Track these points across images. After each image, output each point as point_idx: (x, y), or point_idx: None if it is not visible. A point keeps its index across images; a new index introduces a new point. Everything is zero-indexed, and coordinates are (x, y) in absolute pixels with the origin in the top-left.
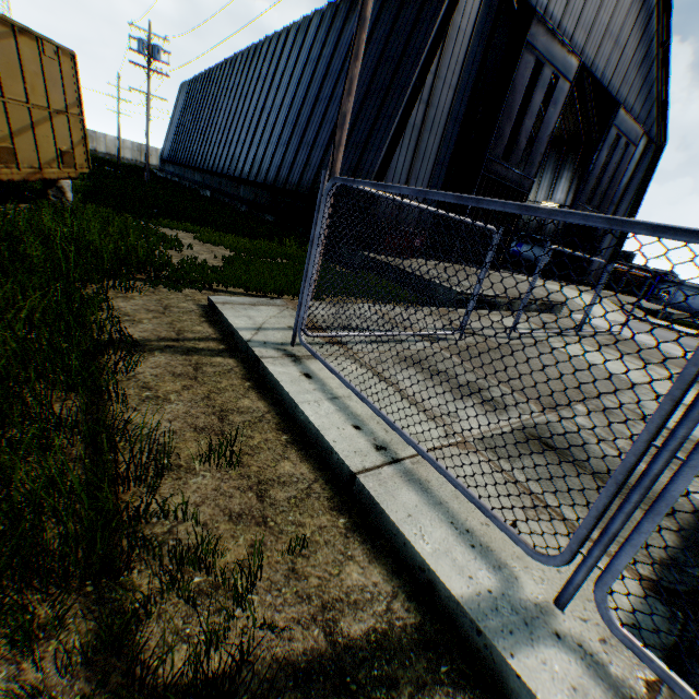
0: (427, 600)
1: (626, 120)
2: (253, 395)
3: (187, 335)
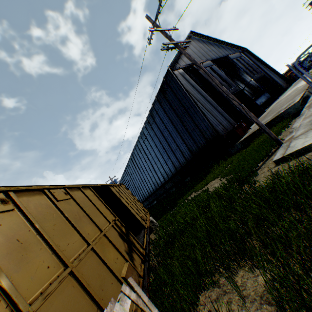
0: None
1: (232, 56)
2: None
3: None
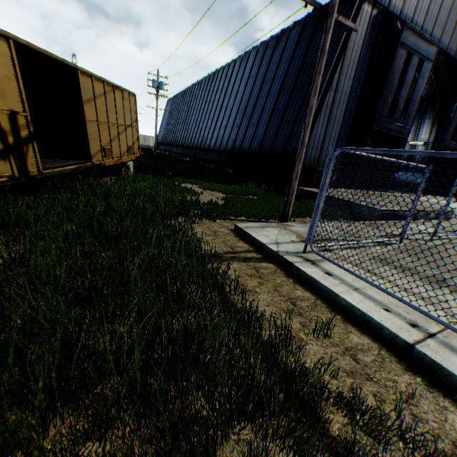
0: None
1: None
2: (300, 288)
3: (237, 249)
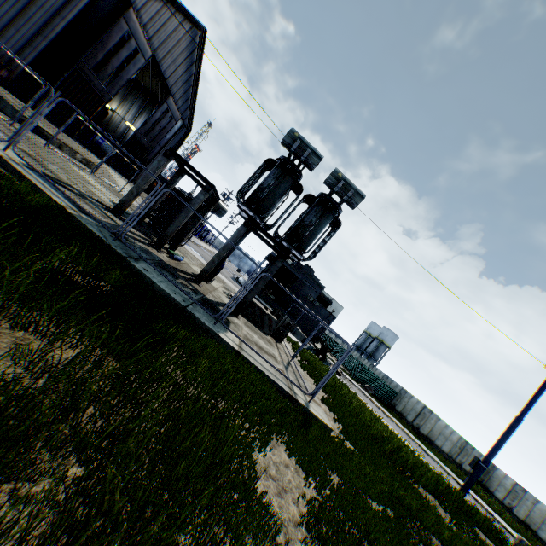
0: None
1: (174, 105)
2: None
3: None
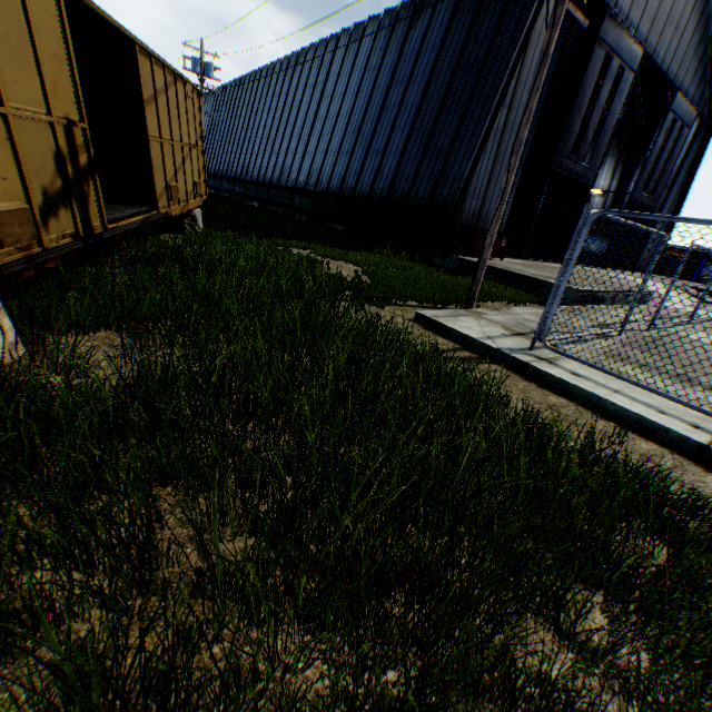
0: None
1: (681, 104)
2: (549, 393)
3: (442, 347)
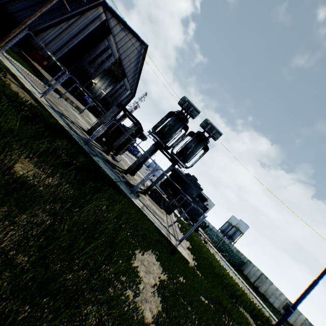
0: (24, 88)
1: (127, 82)
2: None
3: None
